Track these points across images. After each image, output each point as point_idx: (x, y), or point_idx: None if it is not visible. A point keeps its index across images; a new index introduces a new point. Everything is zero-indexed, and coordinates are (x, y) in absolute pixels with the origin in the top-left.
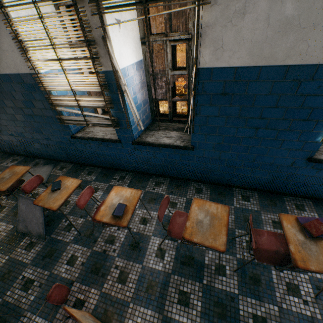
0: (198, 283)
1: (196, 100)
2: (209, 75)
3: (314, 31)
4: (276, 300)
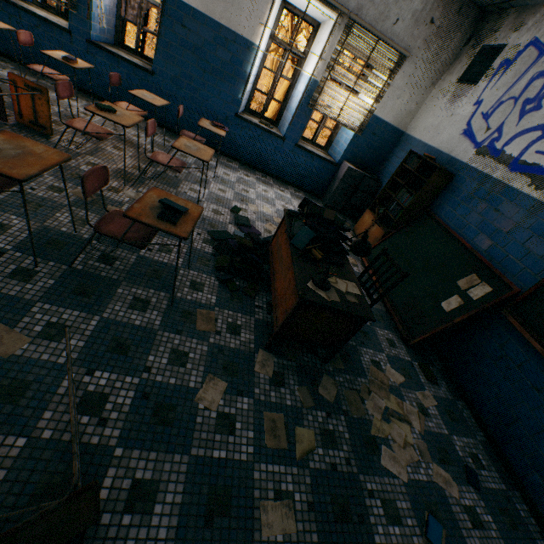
0: (133, 149)
1: (162, 21)
2: (174, 3)
3: (233, 8)
4: (189, 171)
